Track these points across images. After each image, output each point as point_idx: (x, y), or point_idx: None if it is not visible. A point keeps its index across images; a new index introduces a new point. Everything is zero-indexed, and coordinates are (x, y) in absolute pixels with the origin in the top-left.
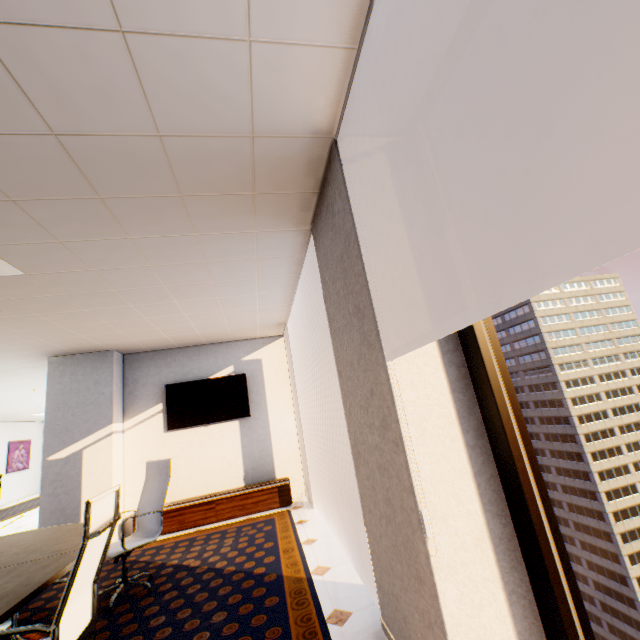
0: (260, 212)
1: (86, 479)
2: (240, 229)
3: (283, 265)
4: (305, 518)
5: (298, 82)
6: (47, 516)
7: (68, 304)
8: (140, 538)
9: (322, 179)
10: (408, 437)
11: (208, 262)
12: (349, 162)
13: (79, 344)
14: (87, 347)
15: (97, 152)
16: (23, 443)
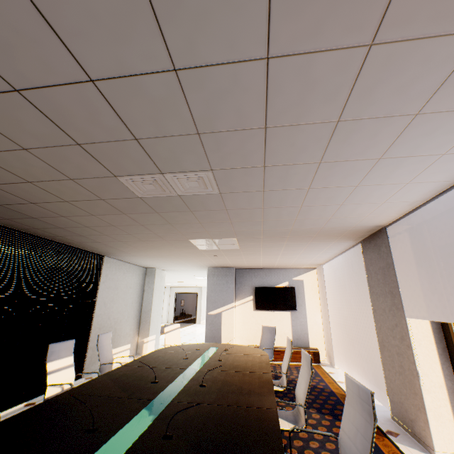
0: (341, 238)
1: (223, 326)
2: (328, 241)
3: (338, 249)
4: (332, 371)
5: (377, 220)
6: (208, 338)
7: (240, 255)
8: None
9: (373, 232)
10: (413, 345)
11: (306, 248)
12: (391, 237)
13: (224, 264)
14: (226, 265)
15: (299, 230)
16: None
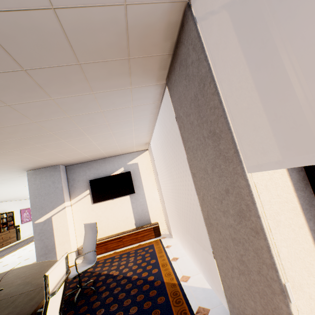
0: (133, 73)
1: (55, 231)
2: (121, 87)
3: (148, 109)
4: (169, 244)
5: None
6: (39, 250)
7: (27, 143)
8: (86, 264)
9: (175, 42)
10: (269, 229)
11: (103, 111)
12: (201, 19)
13: (40, 163)
14: (45, 164)
15: (9, 29)
16: (27, 209)
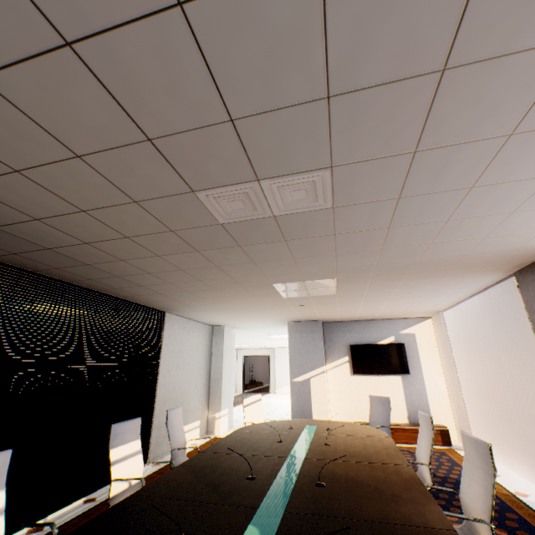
0: (485, 270)
1: (313, 396)
2: (465, 276)
3: (474, 287)
4: None
5: None
6: (295, 412)
7: (334, 303)
8: None
9: None
10: None
11: (428, 287)
12: None
13: (310, 317)
14: (311, 318)
15: (428, 261)
16: None
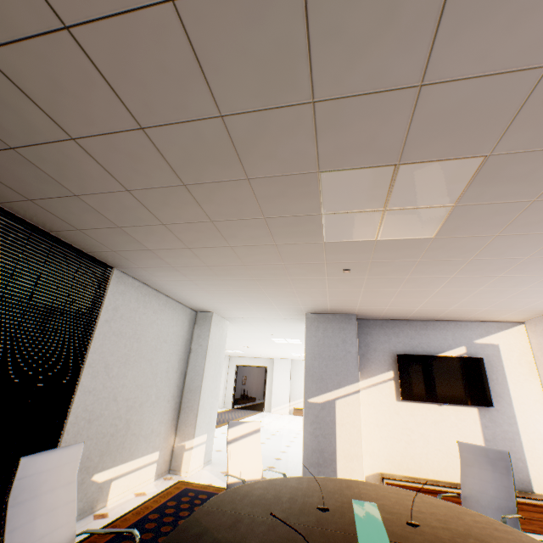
0: None
1: (338, 428)
2: None
3: None
4: None
5: None
6: (309, 452)
7: (405, 269)
8: None
9: None
10: None
11: None
12: None
13: (343, 306)
14: (343, 309)
15: None
16: None
